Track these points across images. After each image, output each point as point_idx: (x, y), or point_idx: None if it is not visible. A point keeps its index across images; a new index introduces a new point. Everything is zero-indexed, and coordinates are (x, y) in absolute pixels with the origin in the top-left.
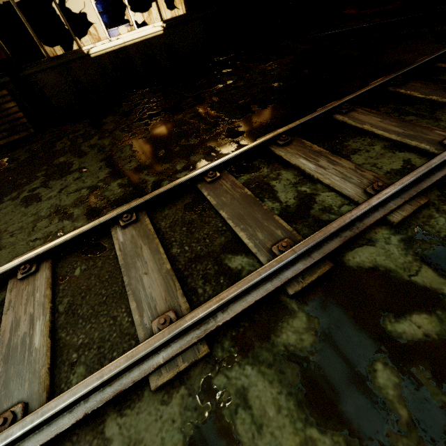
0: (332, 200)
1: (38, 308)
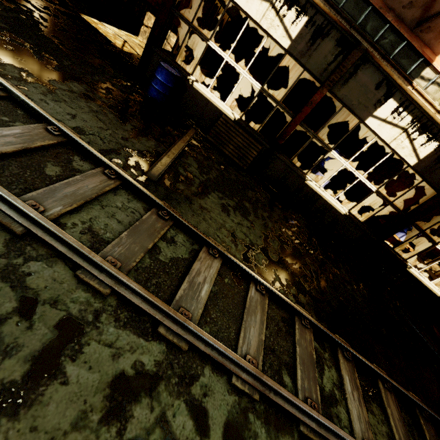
0: (344, 418)
1: (209, 278)
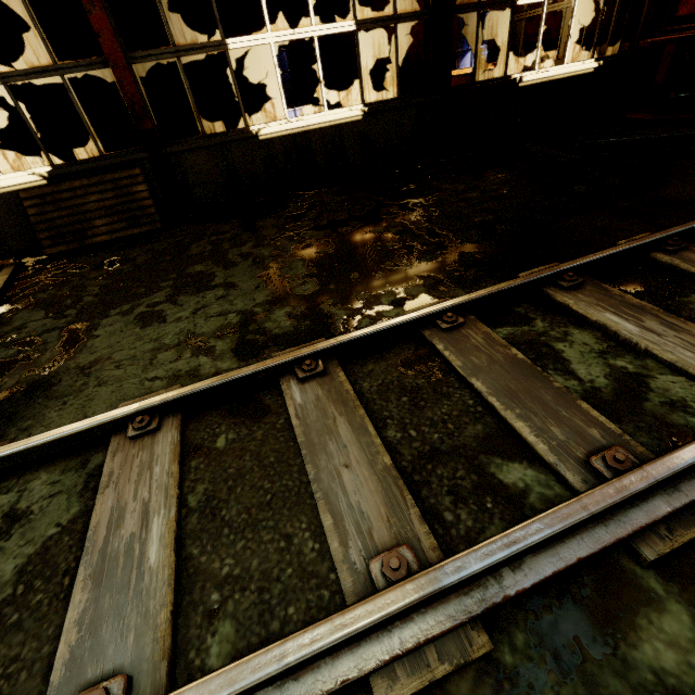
0: (683, 390)
1: (157, 493)
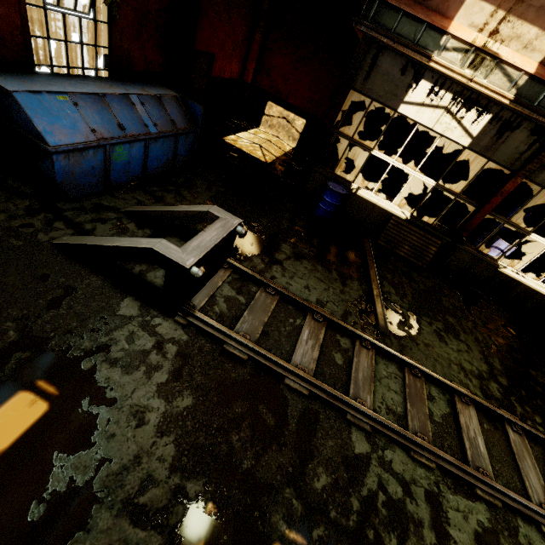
0: None
1: (476, 429)
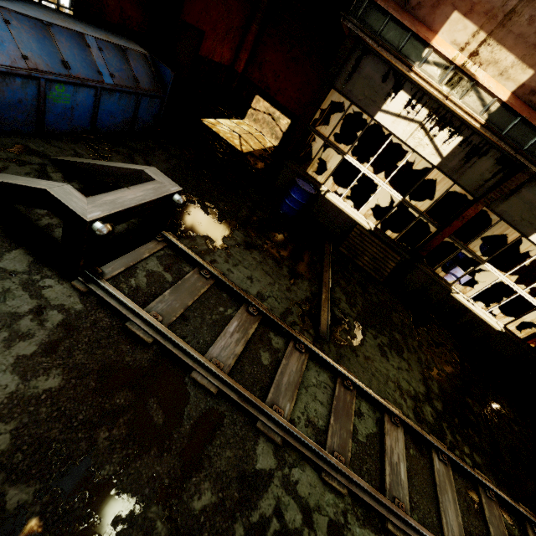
0: None
1: (401, 454)
